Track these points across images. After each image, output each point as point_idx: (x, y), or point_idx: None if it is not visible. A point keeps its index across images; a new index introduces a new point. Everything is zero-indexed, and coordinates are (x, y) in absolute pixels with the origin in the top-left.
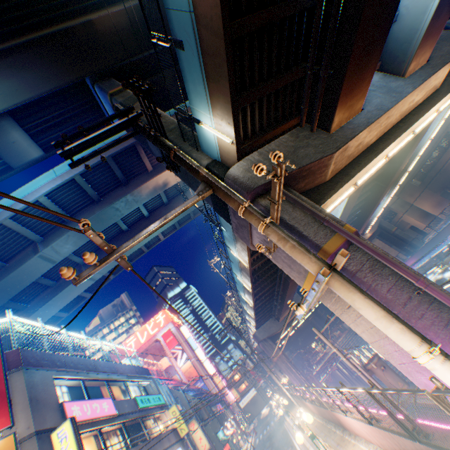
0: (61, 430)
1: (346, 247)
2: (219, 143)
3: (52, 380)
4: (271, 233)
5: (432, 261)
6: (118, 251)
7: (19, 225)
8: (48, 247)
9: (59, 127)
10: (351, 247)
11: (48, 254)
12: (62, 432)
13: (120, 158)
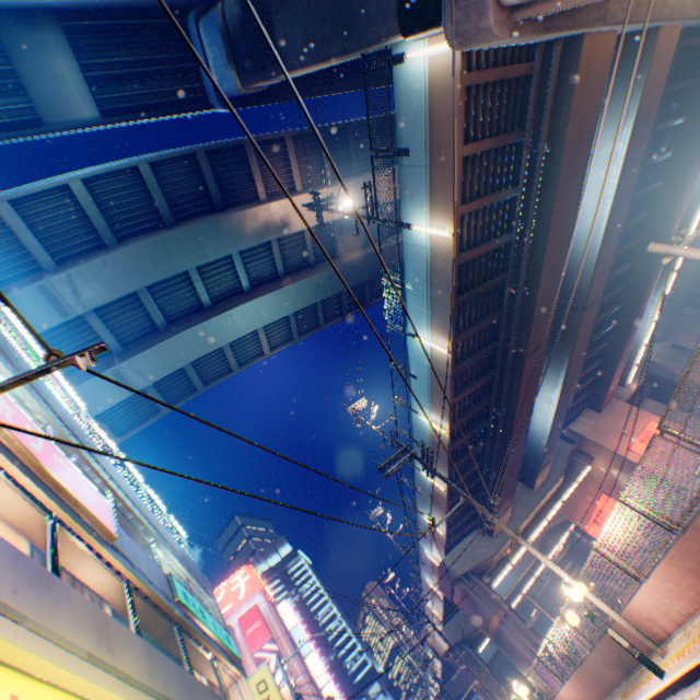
0: None
1: None
2: None
3: None
4: None
5: None
6: None
7: (22, 222)
8: (61, 273)
9: (133, 84)
10: None
11: (58, 289)
12: None
13: (218, 162)
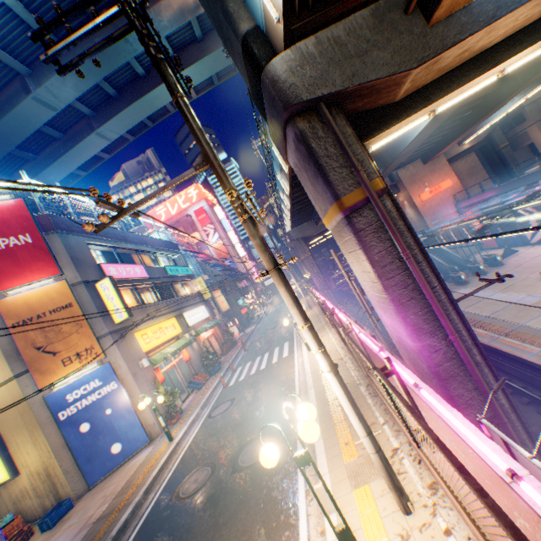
0: (103, 284)
1: (365, 204)
2: (264, 5)
3: (86, 245)
4: (246, 228)
5: (503, 205)
6: (126, 212)
7: None
8: (41, 87)
9: None
10: (369, 205)
11: (43, 97)
12: (105, 285)
13: None
